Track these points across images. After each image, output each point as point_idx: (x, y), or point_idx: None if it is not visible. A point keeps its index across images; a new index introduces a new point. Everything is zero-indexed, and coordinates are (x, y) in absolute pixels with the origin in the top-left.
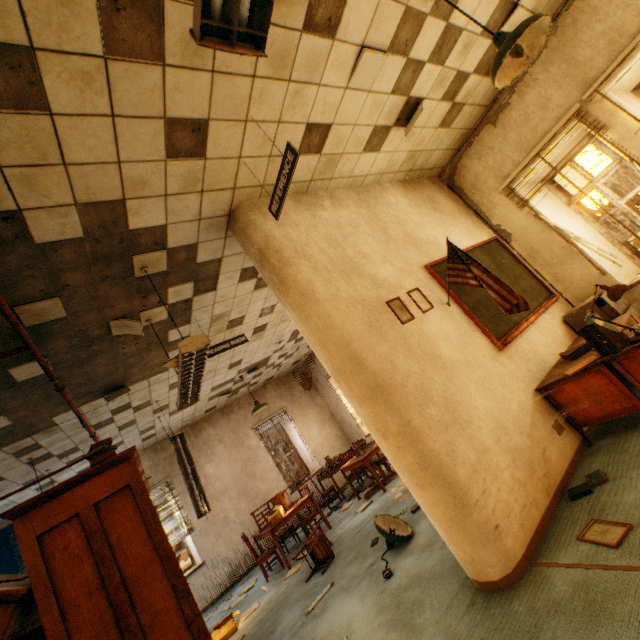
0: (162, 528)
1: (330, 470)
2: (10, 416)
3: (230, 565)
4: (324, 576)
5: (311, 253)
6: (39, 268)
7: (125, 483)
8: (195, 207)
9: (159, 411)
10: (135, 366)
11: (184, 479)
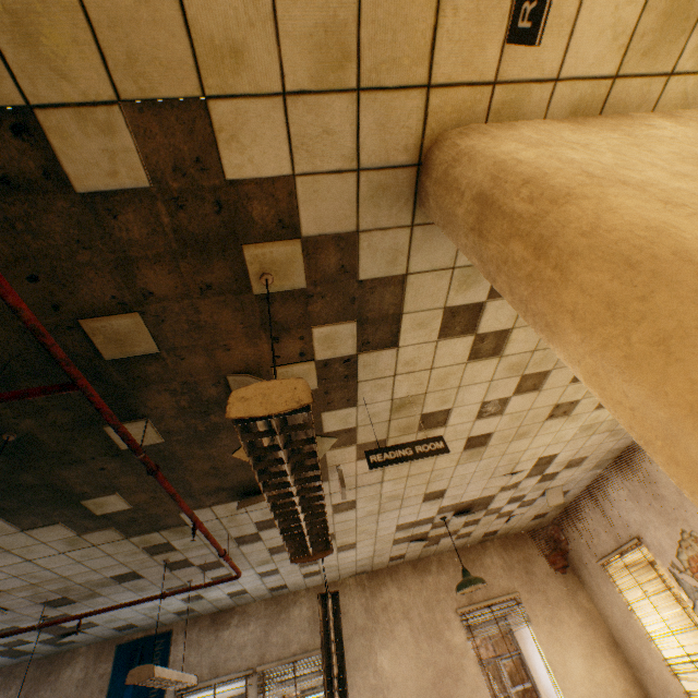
0: None
1: None
2: (127, 497)
3: None
4: None
5: (641, 178)
6: (98, 250)
7: None
8: (346, 135)
9: None
10: None
11: (324, 682)
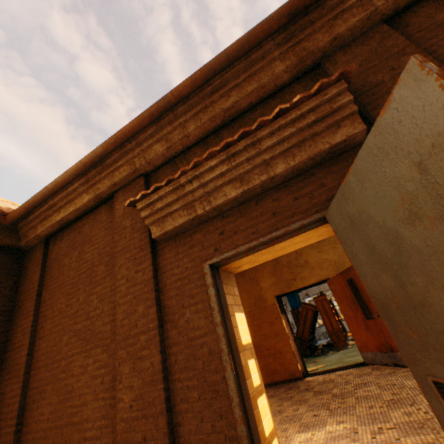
0: (330, 305)
1: None
2: None
3: None
4: None
5: None
6: None
7: (324, 298)
8: None
9: None
10: None
11: None
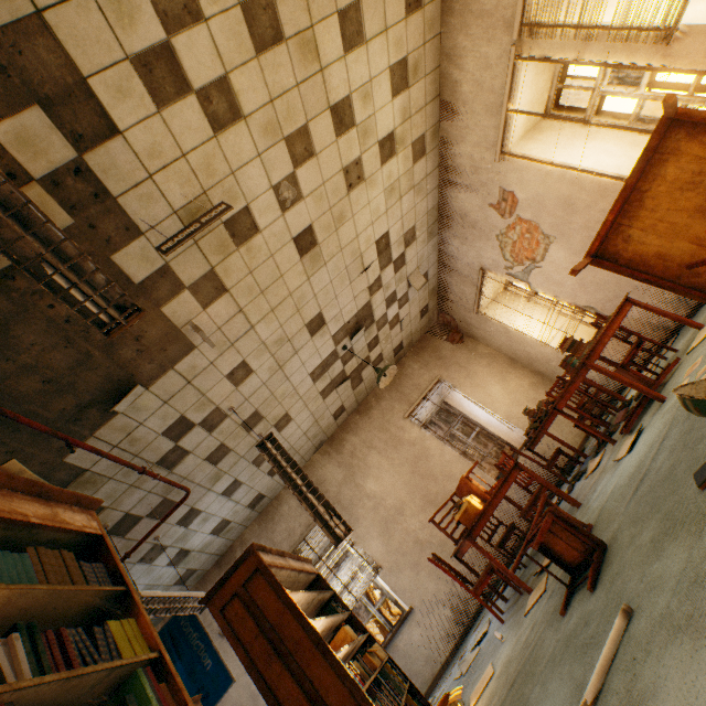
0: None
1: (539, 425)
2: None
3: (450, 605)
4: (598, 596)
5: None
6: None
7: None
8: None
9: (253, 426)
10: (121, 346)
11: (296, 496)
